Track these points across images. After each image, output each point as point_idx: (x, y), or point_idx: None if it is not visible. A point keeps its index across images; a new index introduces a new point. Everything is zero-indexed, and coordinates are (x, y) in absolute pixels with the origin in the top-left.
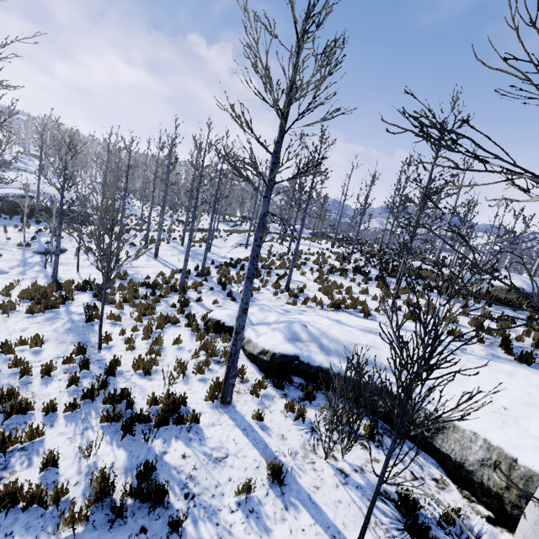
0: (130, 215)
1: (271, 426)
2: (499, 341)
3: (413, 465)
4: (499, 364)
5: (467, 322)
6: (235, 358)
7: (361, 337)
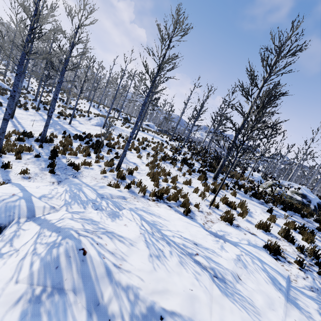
0: None
1: None
2: (313, 263)
3: None
4: None
5: (276, 230)
6: None
7: (175, 276)
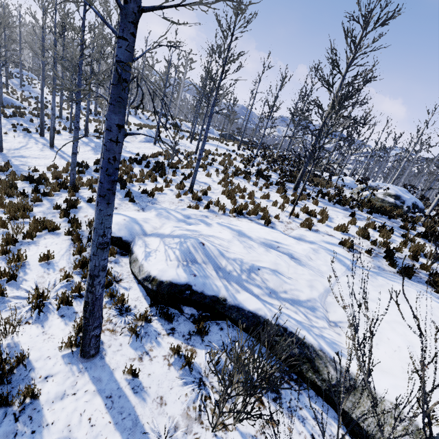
0: (28, 97)
1: (148, 385)
2: (383, 252)
3: (314, 424)
4: (391, 282)
5: (355, 231)
6: (94, 307)
7: (263, 256)
